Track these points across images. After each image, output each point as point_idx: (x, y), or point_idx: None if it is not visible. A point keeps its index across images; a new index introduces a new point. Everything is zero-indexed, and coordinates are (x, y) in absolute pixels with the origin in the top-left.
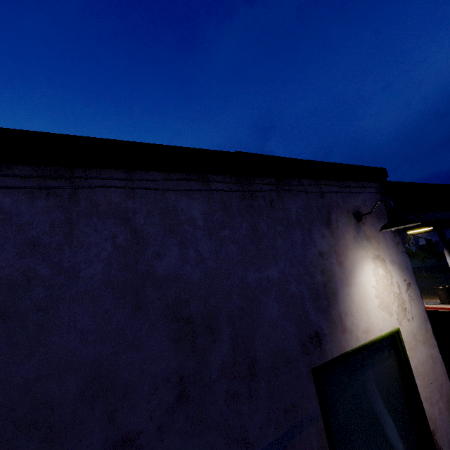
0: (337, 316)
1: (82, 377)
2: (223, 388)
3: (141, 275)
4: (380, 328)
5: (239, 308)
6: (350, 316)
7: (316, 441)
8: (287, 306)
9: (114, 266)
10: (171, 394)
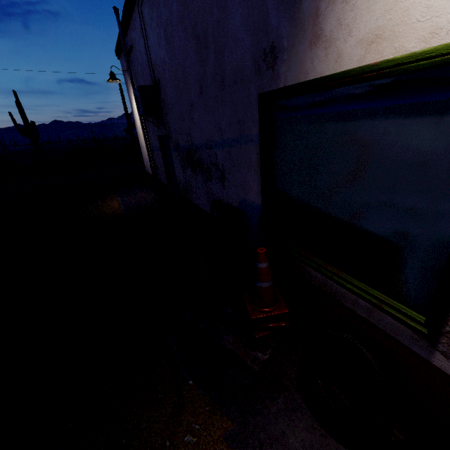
0: (311, 9)
1: (181, 71)
2: (212, 91)
3: (183, 5)
4: (434, 26)
5: (217, 21)
6: (341, 3)
7: (254, 158)
8: (247, 9)
9: (177, 2)
10: (198, 88)
